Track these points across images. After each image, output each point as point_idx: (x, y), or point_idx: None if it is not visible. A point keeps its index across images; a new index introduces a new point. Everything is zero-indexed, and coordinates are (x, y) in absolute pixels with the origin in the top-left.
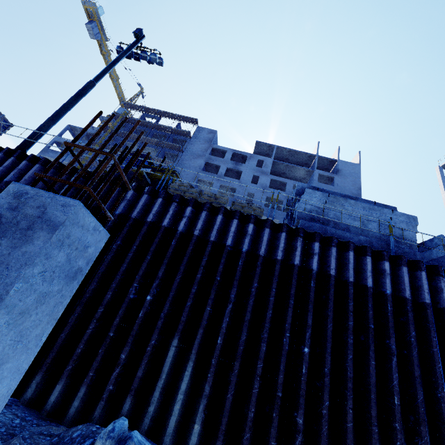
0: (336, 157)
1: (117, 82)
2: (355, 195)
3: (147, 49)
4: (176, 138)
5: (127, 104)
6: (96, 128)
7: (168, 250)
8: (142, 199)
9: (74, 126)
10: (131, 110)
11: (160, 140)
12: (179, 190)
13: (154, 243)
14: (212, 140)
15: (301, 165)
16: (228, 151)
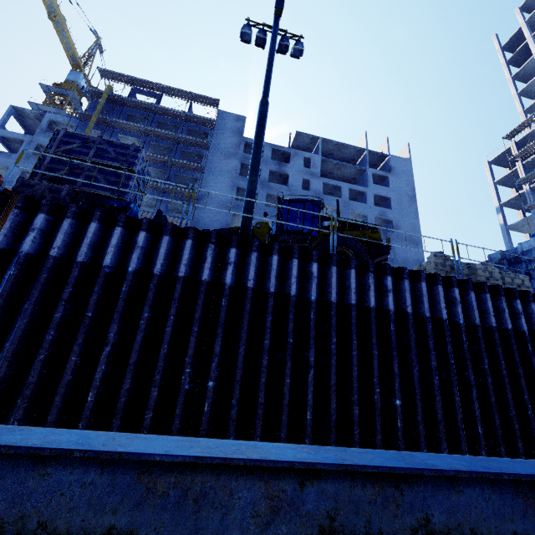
0: (386, 151)
1: (62, 26)
2: (411, 196)
3: (290, 34)
4: (192, 129)
5: (105, 72)
6: (42, 107)
7: (531, 358)
8: (473, 299)
9: (22, 108)
10: (113, 81)
11: (175, 133)
12: (446, 267)
13: (515, 353)
14: (242, 131)
15: (346, 162)
16: (266, 147)
